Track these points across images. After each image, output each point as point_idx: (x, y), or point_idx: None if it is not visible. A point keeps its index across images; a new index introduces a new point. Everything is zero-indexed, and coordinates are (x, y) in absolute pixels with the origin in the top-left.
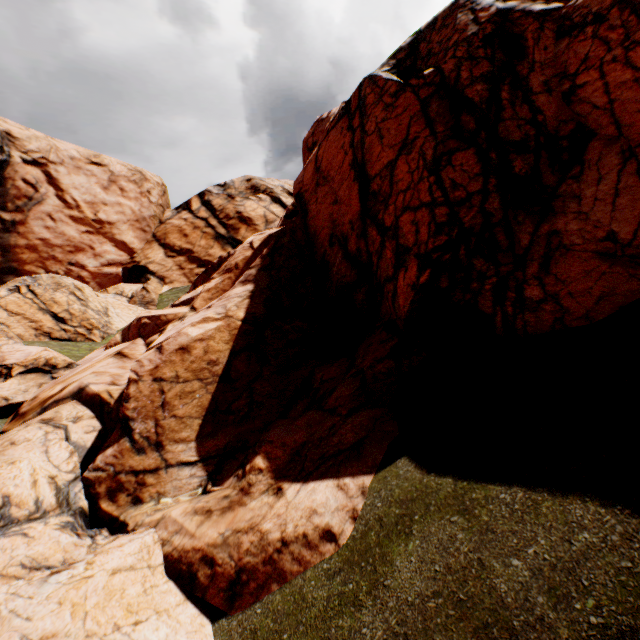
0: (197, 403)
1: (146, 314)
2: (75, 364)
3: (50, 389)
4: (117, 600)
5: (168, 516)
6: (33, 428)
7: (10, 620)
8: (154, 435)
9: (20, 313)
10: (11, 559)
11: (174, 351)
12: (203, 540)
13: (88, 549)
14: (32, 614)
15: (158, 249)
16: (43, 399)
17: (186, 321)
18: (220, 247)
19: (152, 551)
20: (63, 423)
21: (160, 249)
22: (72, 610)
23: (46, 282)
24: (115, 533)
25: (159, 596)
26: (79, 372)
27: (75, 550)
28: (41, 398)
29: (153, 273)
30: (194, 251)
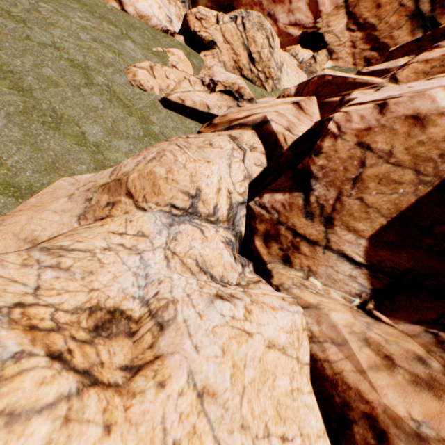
0: (394, 199)
1: (330, 73)
2: (254, 101)
3: (236, 113)
4: (268, 388)
5: (324, 312)
6: (225, 139)
7: (182, 334)
8: (329, 207)
9: (230, 43)
10: (189, 248)
11: (401, 117)
12: (377, 397)
13: (238, 276)
14: (199, 345)
15: (342, 18)
16: (230, 119)
17: (412, 85)
18: (409, 29)
19: (300, 339)
20: (243, 146)
21: (344, 18)
22: (231, 371)
23: (253, 20)
24: (257, 272)
25: (302, 409)
26: (259, 107)
27: (230, 271)
28: (228, 117)
29: (325, 44)
30: (376, 28)
